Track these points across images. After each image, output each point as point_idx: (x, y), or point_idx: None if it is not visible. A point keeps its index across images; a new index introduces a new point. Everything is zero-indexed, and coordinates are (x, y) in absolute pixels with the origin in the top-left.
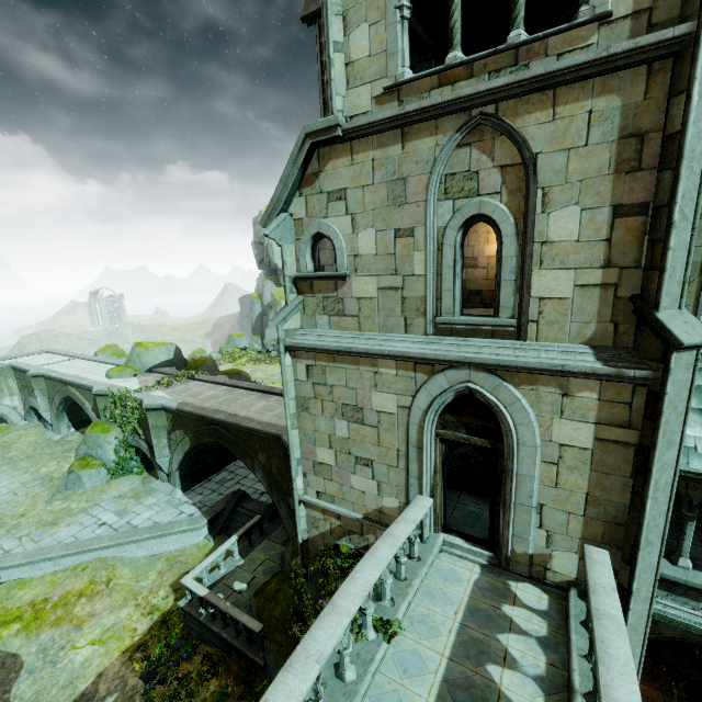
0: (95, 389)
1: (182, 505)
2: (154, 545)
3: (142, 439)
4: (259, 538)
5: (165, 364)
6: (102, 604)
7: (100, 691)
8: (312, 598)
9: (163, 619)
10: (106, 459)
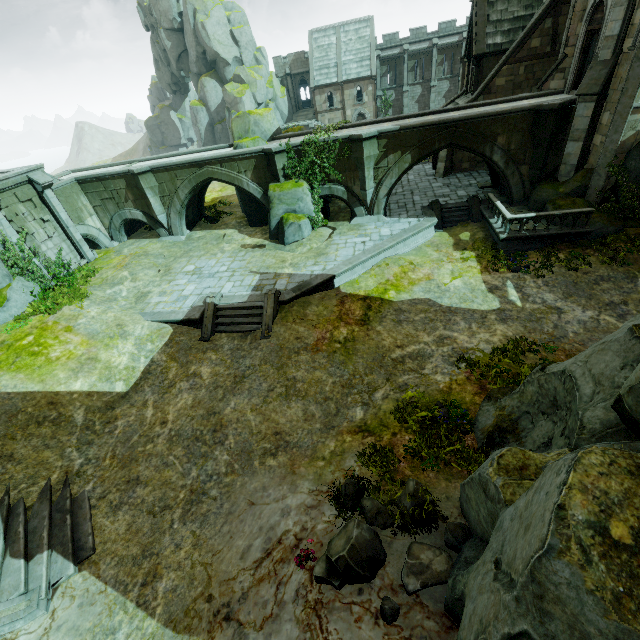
0: (274, 147)
1: (400, 220)
2: (411, 243)
3: (335, 184)
4: (489, 210)
5: (279, 132)
6: (426, 270)
7: (496, 284)
8: (633, 173)
9: (480, 258)
10: (307, 210)
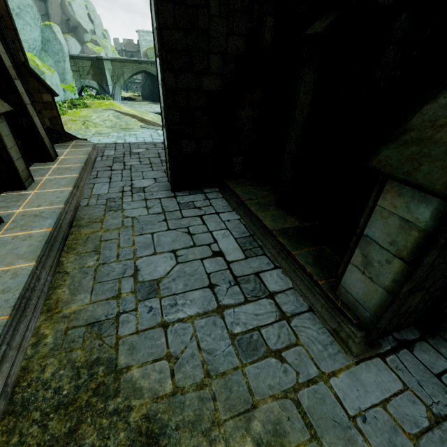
0: None
1: None
2: None
3: None
4: None
5: None
6: None
7: None
8: None
9: None
10: None
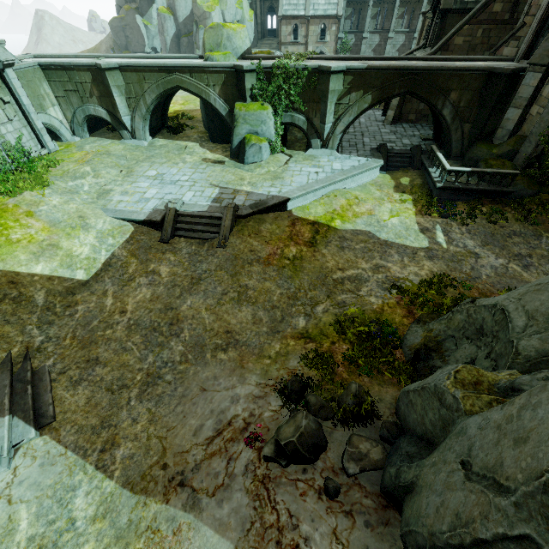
0: (246, 64)
1: (350, 158)
2: (358, 180)
3: (298, 113)
4: (429, 161)
5: (250, 51)
6: (368, 206)
7: (427, 226)
8: None
9: (416, 201)
10: (269, 134)
